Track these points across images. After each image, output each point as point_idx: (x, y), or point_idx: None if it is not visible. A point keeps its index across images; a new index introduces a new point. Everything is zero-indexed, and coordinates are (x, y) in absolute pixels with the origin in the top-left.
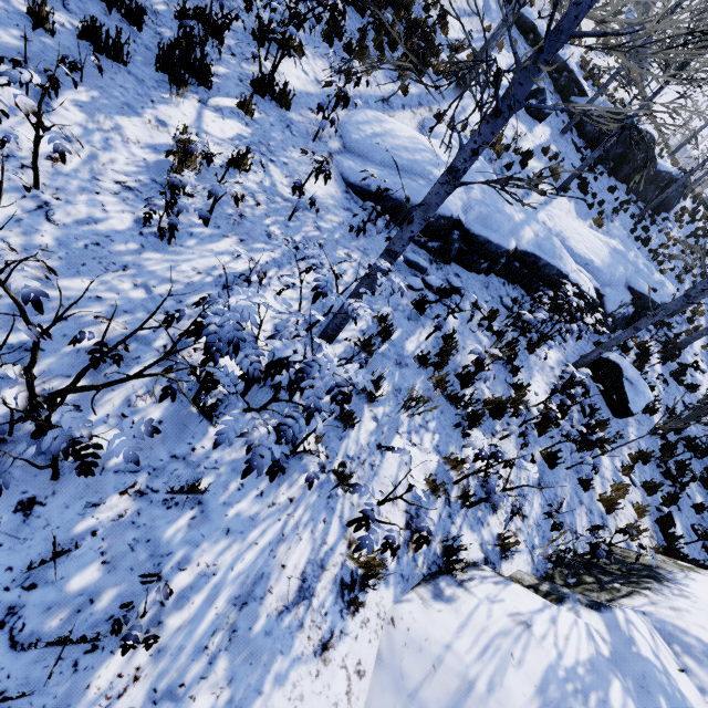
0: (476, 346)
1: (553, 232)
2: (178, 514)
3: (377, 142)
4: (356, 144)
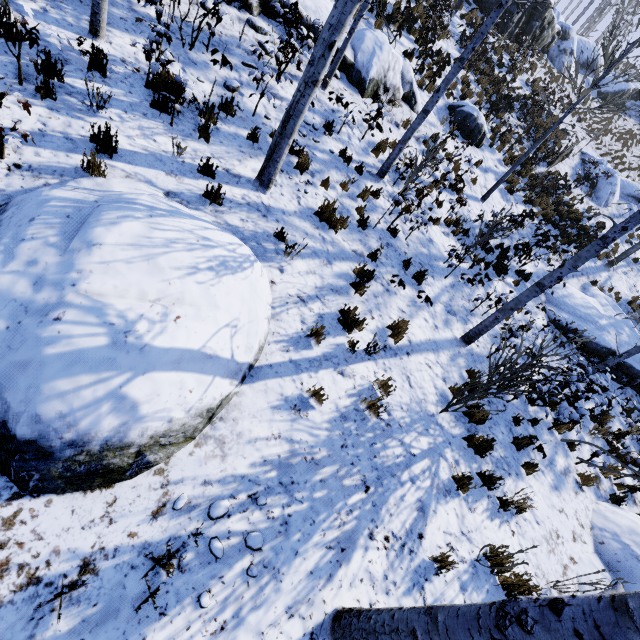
0: (619, 424)
1: None
2: (530, 427)
3: (566, 300)
4: (554, 299)
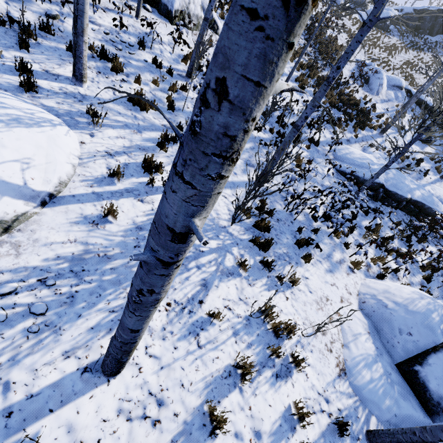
0: (390, 232)
1: (434, 195)
2: (313, 235)
3: (348, 156)
4: (339, 157)
